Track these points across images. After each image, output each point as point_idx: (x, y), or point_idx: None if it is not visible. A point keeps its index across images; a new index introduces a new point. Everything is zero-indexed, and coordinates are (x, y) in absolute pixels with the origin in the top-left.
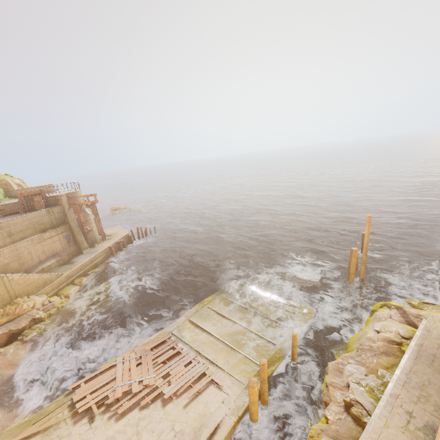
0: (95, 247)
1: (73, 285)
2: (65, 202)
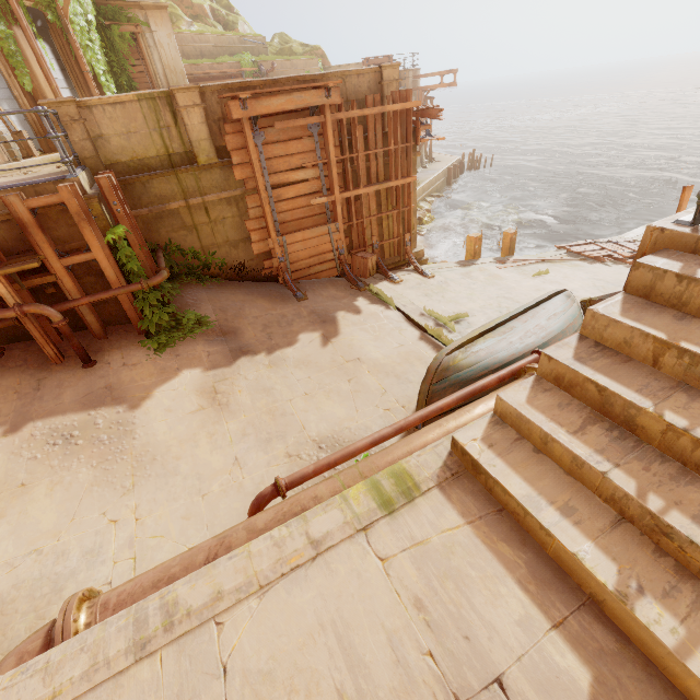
0: (427, 168)
1: (426, 203)
2: (410, 84)
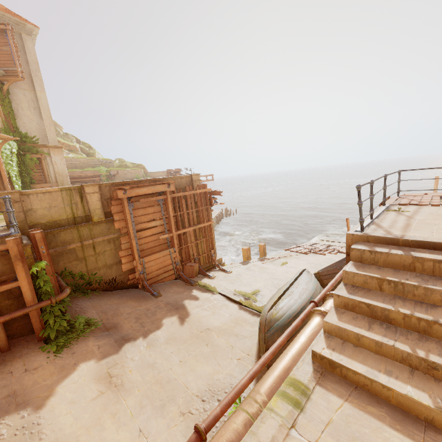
0: None
1: None
2: None
